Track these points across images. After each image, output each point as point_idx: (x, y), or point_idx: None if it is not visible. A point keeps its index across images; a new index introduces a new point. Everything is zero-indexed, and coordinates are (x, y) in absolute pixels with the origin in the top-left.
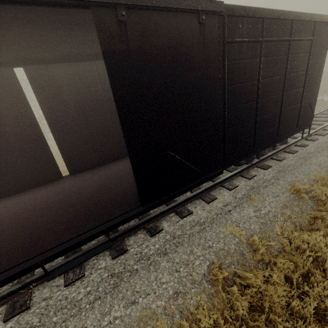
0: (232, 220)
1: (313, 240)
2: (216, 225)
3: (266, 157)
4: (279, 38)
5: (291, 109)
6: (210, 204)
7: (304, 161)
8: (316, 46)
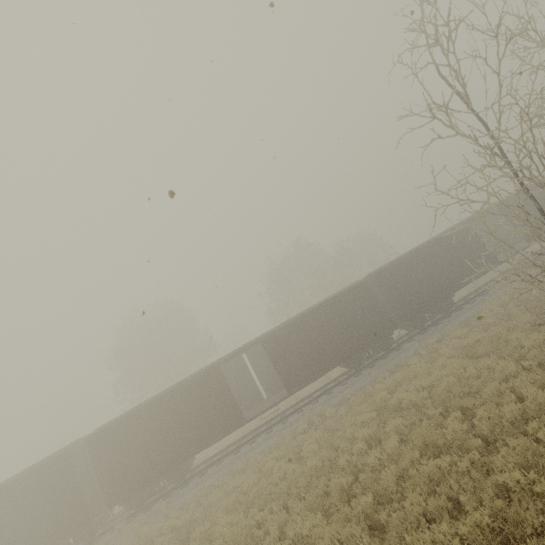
0: None
1: None
2: None
3: None
4: None
5: None
6: None
7: None
8: None
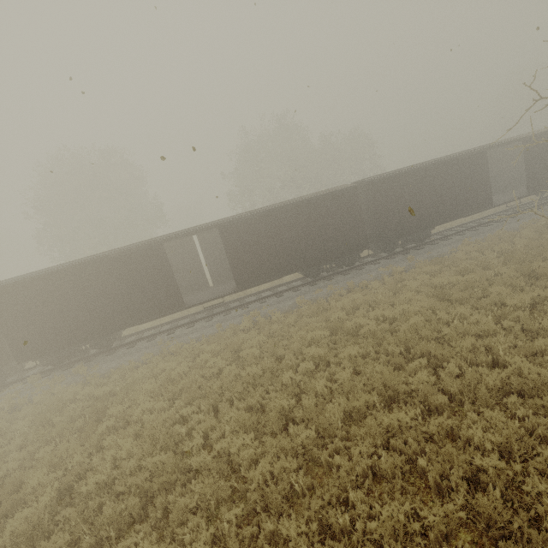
0: None
1: None
2: None
3: None
4: None
5: None
6: None
7: None
8: None
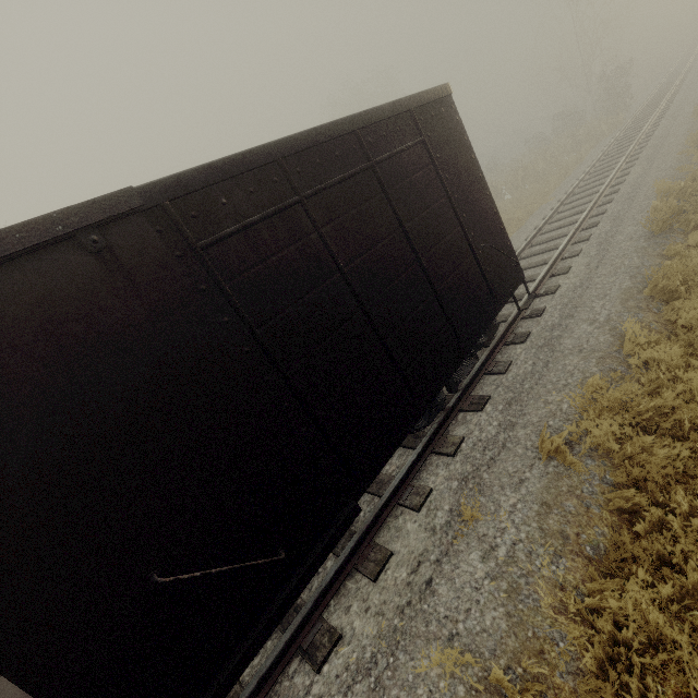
0: (440, 613)
1: (634, 603)
2: (405, 654)
3: (472, 378)
4: (341, 176)
5: (460, 276)
6: (379, 581)
7: (549, 352)
8: (442, 146)
